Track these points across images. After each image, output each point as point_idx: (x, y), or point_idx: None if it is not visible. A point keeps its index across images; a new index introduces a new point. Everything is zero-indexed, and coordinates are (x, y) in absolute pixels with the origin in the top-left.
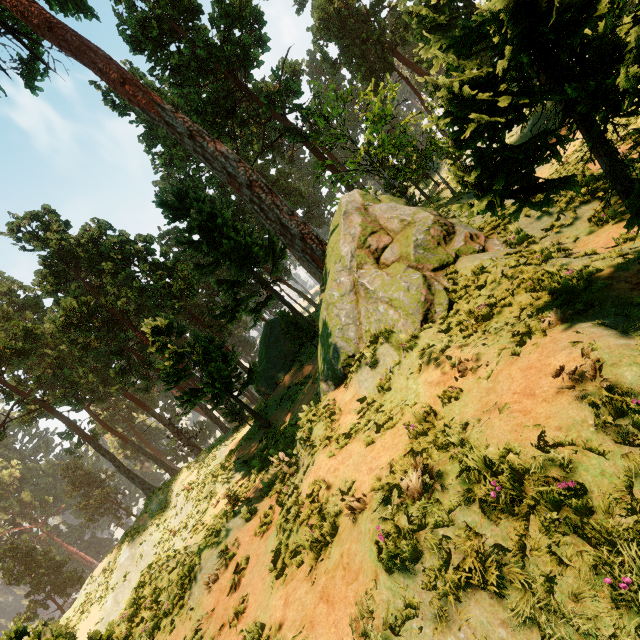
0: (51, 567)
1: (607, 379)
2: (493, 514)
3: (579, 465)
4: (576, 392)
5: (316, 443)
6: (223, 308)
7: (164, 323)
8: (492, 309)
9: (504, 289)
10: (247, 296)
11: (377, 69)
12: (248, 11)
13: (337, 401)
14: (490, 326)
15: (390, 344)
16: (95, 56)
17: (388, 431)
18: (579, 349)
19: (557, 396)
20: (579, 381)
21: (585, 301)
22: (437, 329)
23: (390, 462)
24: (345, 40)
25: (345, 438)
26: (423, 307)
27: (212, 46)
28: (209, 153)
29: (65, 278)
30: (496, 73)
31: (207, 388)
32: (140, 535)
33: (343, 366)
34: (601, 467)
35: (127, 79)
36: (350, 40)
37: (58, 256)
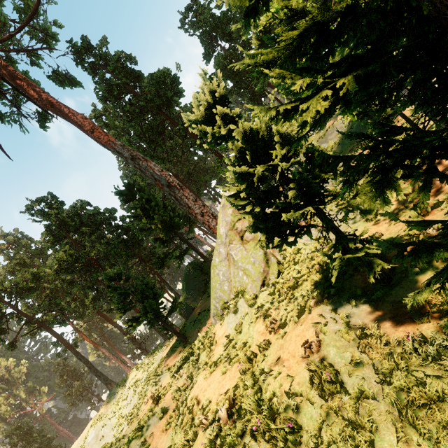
0: (43, 442)
1: (320, 355)
2: (259, 439)
3: (302, 410)
4: (306, 361)
5: (201, 365)
6: (157, 258)
7: (116, 273)
8: (298, 282)
9: (306, 267)
10: (172, 250)
11: (257, 94)
12: (168, 79)
13: (216, 334)
14: (294, 295)
15: (244, 299)
16: (77, 118)
17: (234, 365)
18: (318, 329)
19: (302, 360)
20: (312, 352)
21: (336, 288)
22: (269, 292)
23: (226, 392)
24: (236, 78)
25: (214, 365)
26: (262, 276)
27: (148, 100)
28: (143, 168)
29: (59, 238)
30: (242, 196)
31: (142, 317)
32: (102, 420)
33: (222, 308)
34: (311, 413)
35: (95, 129)
36: (239, 78)
37: (56, 224)
